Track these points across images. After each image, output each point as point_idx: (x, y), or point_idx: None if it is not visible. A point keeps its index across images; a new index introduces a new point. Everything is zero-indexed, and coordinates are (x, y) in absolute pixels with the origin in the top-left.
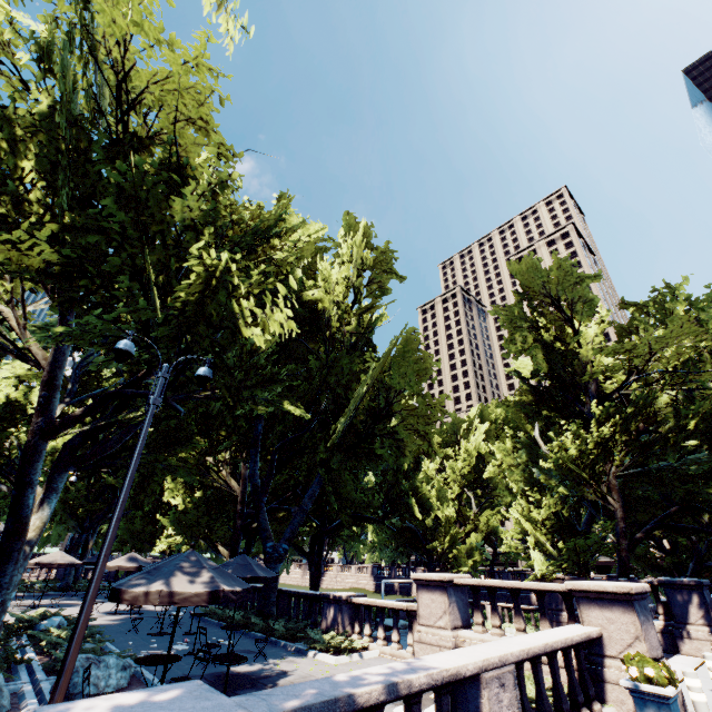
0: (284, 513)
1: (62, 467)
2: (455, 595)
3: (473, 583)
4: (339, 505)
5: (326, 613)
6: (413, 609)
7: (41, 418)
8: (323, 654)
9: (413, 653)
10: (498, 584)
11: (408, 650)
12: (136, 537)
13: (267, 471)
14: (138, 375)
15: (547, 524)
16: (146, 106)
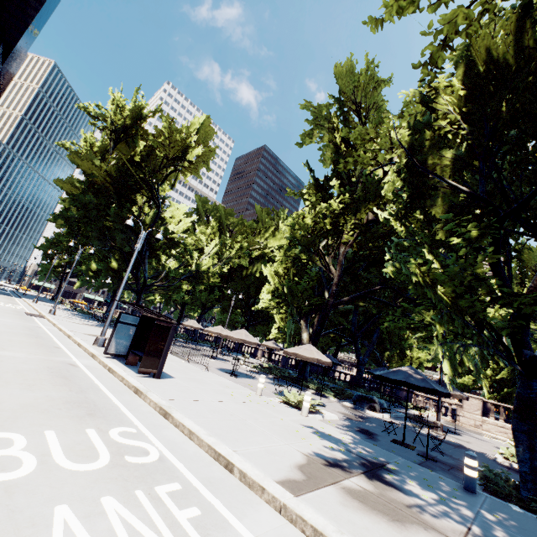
0: (333, 335)
1: (310, 313)
2: (481, 404)
3: (494, 403)
4: (379, 343)
5: (398, 394)
6: (458, 404)
7: (333, 300)
8: (416, 411)
9: (451, 418)
10: (508, 406)
11: (448, 417)
12: (229, 322)
13: (368, 325)
14: (374, 289)
15: (493, 379)
16: (364, 109)
